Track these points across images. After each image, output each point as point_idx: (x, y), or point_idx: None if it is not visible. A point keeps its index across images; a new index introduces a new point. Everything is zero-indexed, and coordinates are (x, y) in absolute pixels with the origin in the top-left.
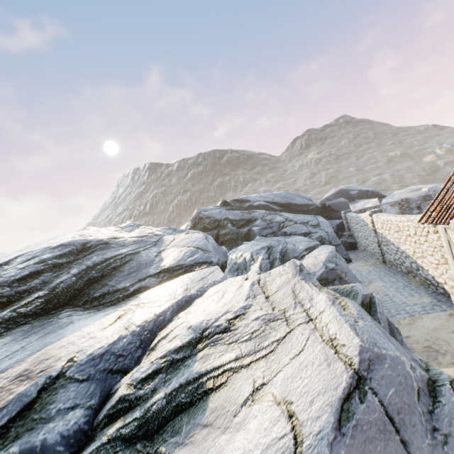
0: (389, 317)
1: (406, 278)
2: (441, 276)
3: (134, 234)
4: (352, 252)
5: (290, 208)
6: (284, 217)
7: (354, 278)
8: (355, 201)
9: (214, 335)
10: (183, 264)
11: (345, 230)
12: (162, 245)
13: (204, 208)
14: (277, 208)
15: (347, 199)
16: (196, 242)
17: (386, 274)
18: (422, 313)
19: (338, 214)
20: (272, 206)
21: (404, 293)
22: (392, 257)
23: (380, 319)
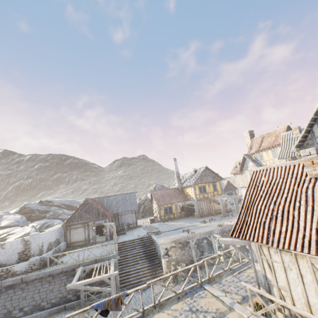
0: None
1: None
2: None
3: None
4: None
5: (70, 207)
6: (63, 211)
7: None
8: None
9: (11, 234)
10: (9, 225)
11: None
12: (2, 219)
13: (29, 203)
14: (64, 207)
15: None
16: (17, 219)
17: None
18: None
19: None
20: (62, 205)
21: None
22: None
23: None
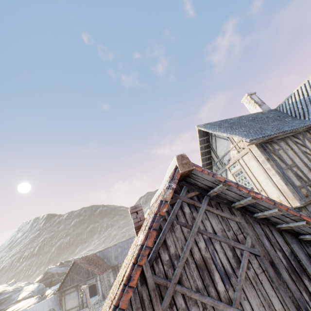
0: None
1: None
2: None
3: (13, 287)
4: None
5: None
6: None
7: None
8: None
9: (17, 309)
10: (24, 298)
11: None
12: (21, 291)
13: (50, 267)
14: None
15: None
16: (34, 288)
17: None
18: None
19: None
20: None
21: None
22: None
23: None
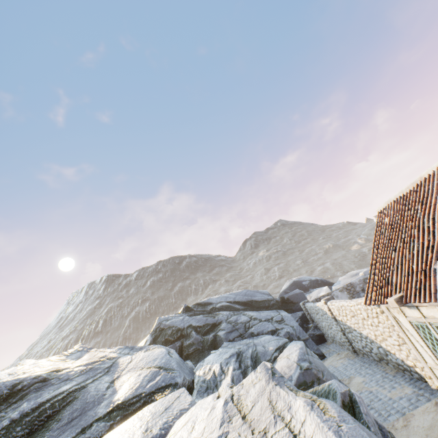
0: (383, 421)
1: (380, 367)
2: (408, 357)
3: (82, 361)
4: (322, 345)
5: (252, 306)
6: (248, 316)
7: (332, 376)
8: (310, 291)
9: None
10: (142, 392)
11: (309, 322)
12: (116, 371)
13: (165, 317)
14: (239, 307)
15: (302, 290)
16: (157, 359)
17: (362, 365)
18: (411, 408)
19: (298, 306)
20: (235, 305)
21: (386, 385)
22: (359, 344)
23: (368, 422)
